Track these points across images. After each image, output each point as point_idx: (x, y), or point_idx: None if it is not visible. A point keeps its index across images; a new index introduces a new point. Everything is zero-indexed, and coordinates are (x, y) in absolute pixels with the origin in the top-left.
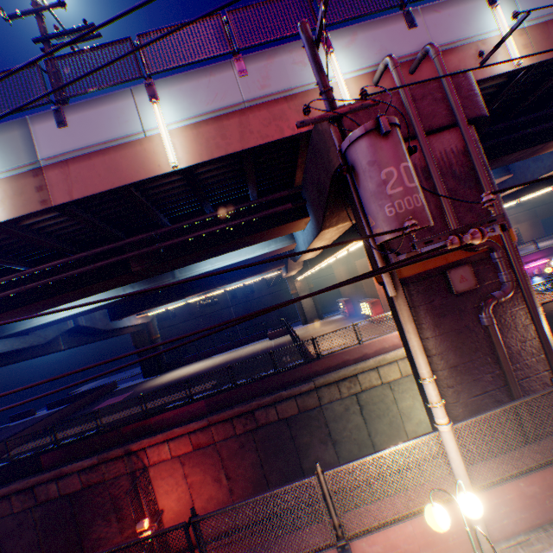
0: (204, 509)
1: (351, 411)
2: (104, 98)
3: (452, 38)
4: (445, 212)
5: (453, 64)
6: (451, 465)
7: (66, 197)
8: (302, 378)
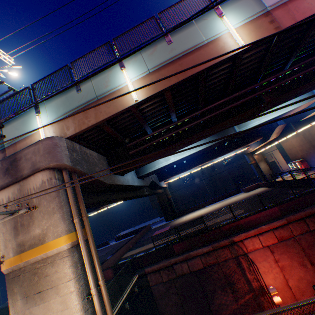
0: (296, 287)
1: None
2: None
3: None
4: None
5: None
6: None
7: (290, 22)
8: None
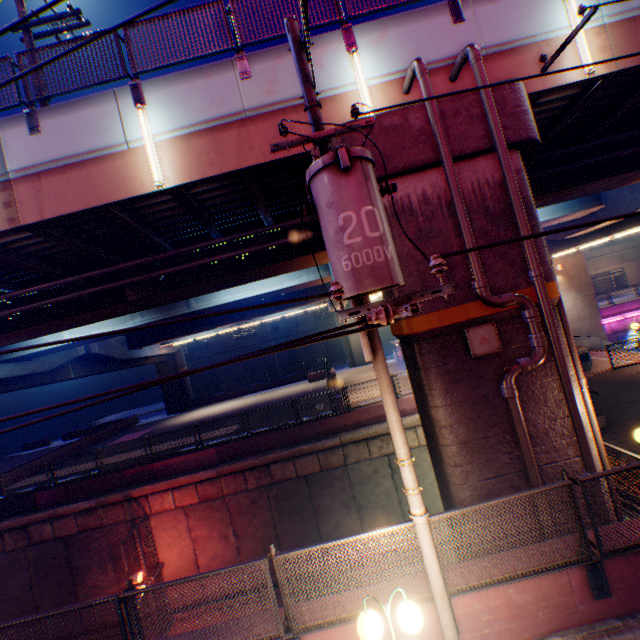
0: (208, 566)
1: (380, 474)
2: (84, 100)
3: (508, 36)
4: (469, 257)
5: (506, 70)
6: (424, 562)
7: (37, 216)
8: (328, 431)
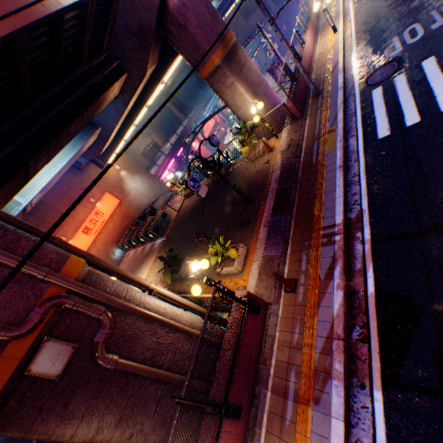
0: None
1: None
2: None
3: None
4: None
5: None
6: None
7: None
8: None
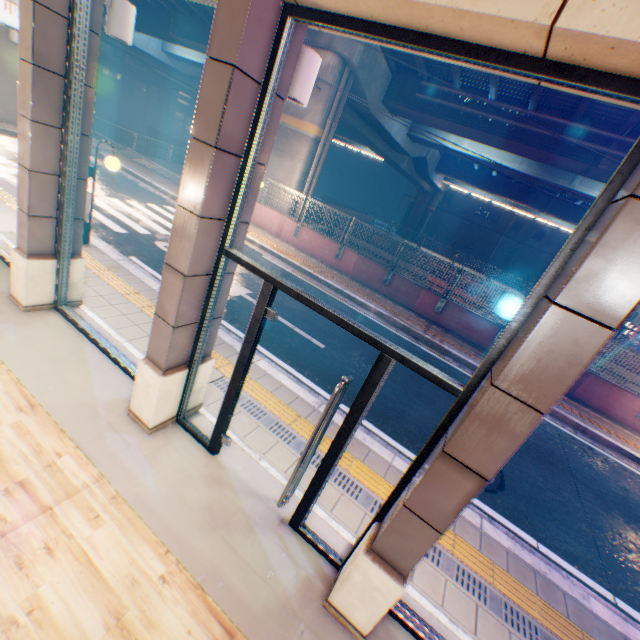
0: None
1: None
2: None
3: None
4: None
5: None
6: None
7: None
8: None
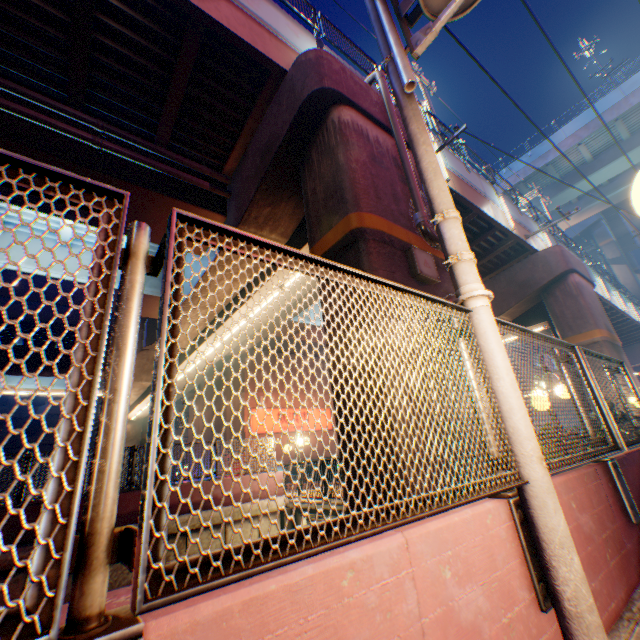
0: None
1: None
2: None
3: None
4: (414, 193)
5: None
6: (497, 390)
7: None
8: None
